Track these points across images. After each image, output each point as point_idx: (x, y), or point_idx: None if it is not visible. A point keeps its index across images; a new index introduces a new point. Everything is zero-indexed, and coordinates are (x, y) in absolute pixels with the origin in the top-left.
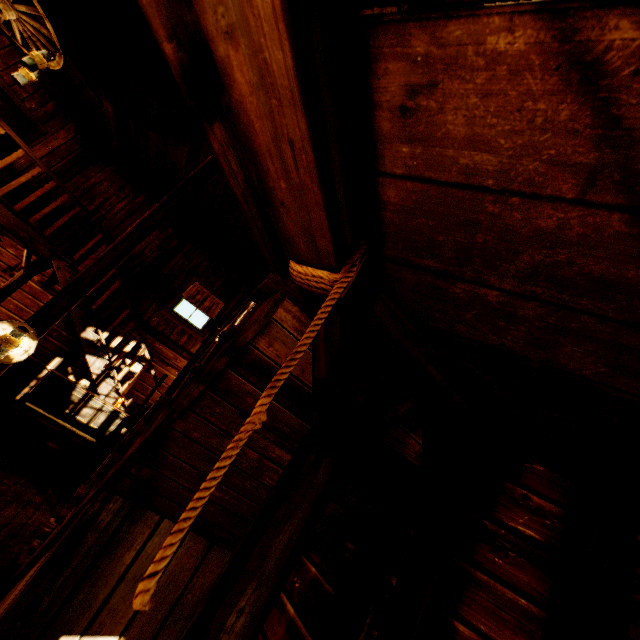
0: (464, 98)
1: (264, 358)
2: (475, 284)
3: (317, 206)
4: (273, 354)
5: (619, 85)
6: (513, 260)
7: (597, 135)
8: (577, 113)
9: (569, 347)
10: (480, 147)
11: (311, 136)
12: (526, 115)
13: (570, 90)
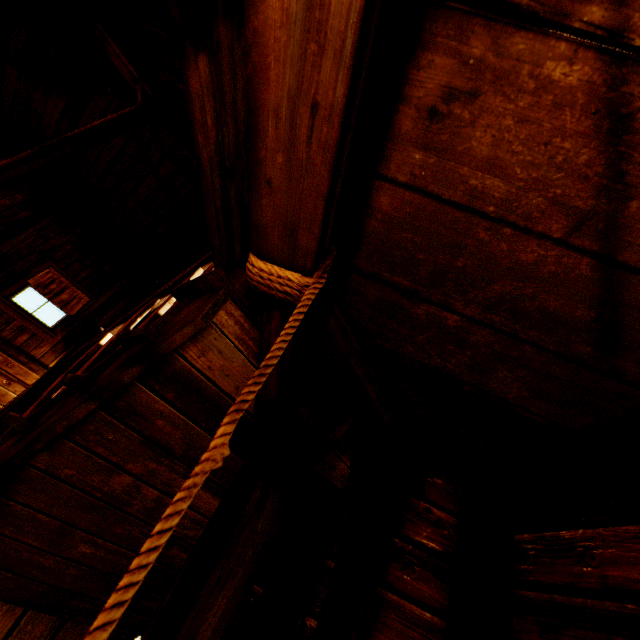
0: (500, 117)
1: (191, 370)
2: (439, 307)
3: (317, 194)
4: (204, 365)
5: (637, 143)
6: (484, 288)
7: (601, 184)
8: (594, 160)
9: (503, 373)
10: (495, 171)
11: (345, 106)
12: (550, 150)
13: (597, 137)
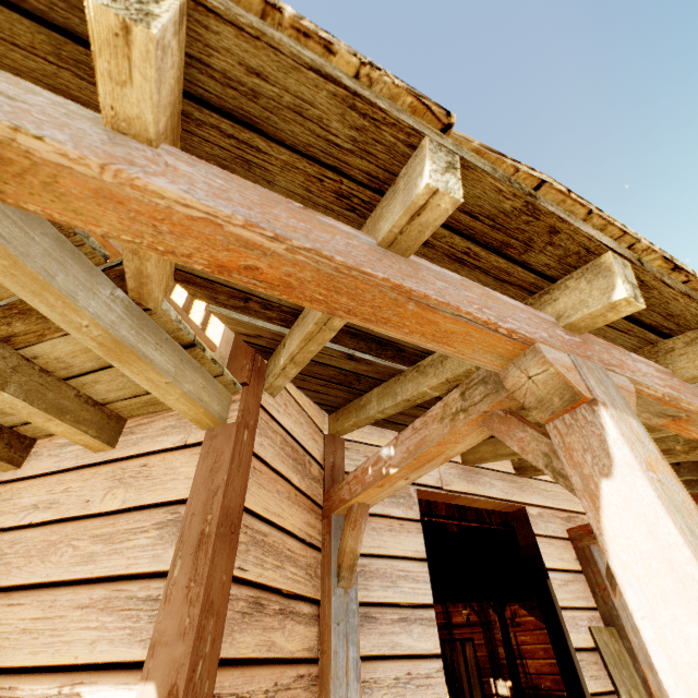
0: None
1: None
2: None
3: None
4: None
5: None
6: None
7: None
8: None
9: None
10: None
11: None
12: None
13: None
